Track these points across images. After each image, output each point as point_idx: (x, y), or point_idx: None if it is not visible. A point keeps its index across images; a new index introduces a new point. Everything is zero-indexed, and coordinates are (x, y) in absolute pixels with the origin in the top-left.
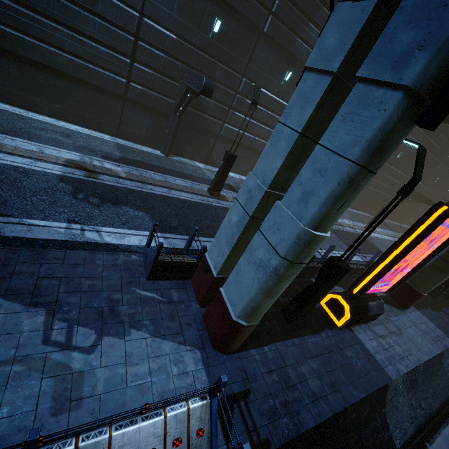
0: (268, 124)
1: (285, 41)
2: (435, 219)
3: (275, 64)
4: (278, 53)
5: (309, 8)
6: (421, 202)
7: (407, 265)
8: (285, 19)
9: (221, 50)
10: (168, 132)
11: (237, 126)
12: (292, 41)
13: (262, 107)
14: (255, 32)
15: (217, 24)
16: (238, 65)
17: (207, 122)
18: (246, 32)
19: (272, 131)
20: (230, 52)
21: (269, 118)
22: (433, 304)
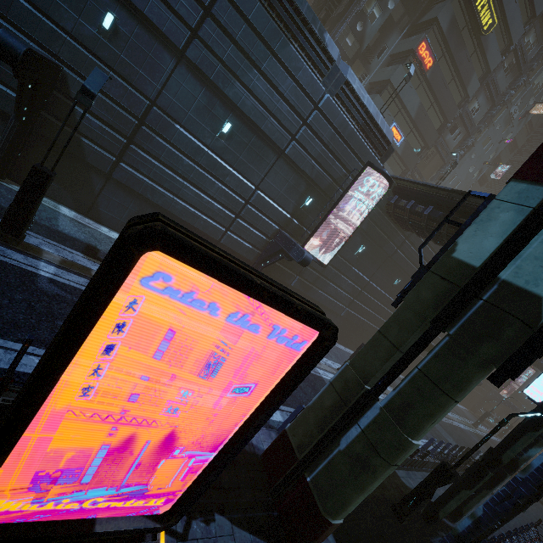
0: (196, 184)
1: (219, 78)
2: (108, 259)
3: (206, 106)
4: (210, 93)
5: (252, 51)
6: (427, 350)
7: (215, 439)
8: (218, 52)
9: (116, 56)
10: (2, 141)
11: (142, 172)
12: (229, 82)
13: (185, 157)
14: (172, 52)
15: (107, 17)
16: (146, 87)
17: (86, 149)
18: (159, 47)
19: (203, 196)
20: (132, 64)
21: (198, 175)
22: (393, 537)
